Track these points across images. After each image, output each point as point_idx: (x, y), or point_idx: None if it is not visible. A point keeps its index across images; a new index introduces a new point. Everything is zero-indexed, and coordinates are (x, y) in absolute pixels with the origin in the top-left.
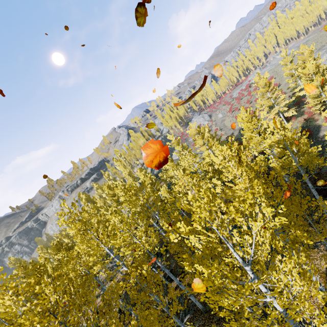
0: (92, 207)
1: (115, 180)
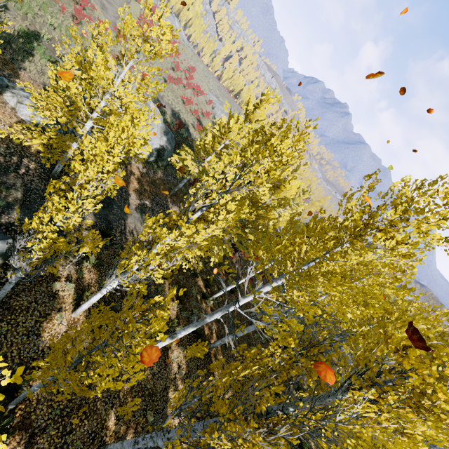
0: None
1: None
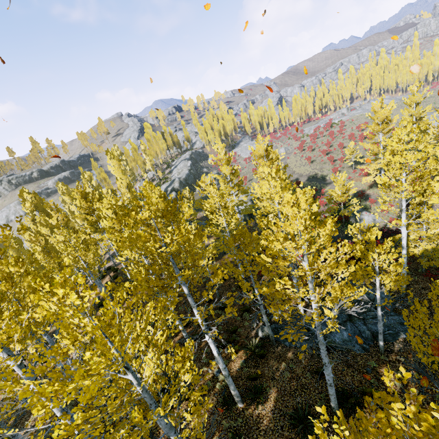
0: (42, 222)
1: (100, 189)
